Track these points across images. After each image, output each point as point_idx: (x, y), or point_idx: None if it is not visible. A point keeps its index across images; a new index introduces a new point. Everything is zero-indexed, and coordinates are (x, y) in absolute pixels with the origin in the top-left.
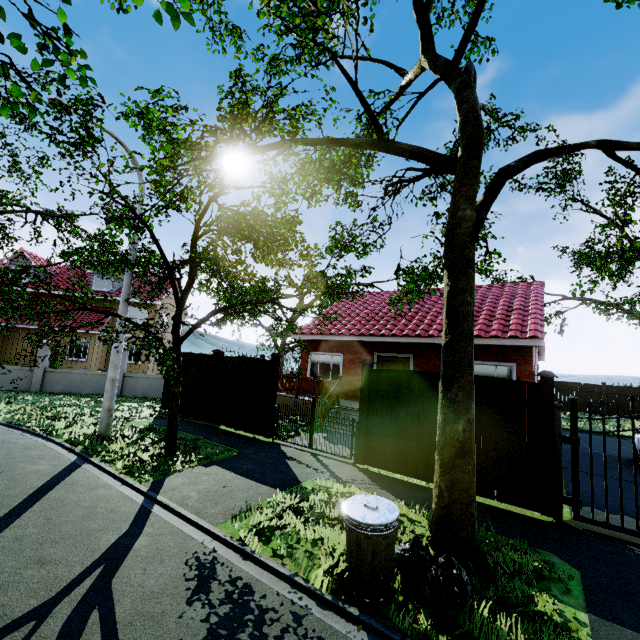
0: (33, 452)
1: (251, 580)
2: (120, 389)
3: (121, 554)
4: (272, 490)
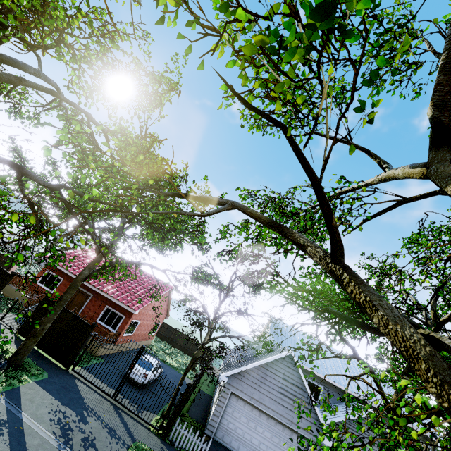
0: None
1: None
2: None
3: None
4: None
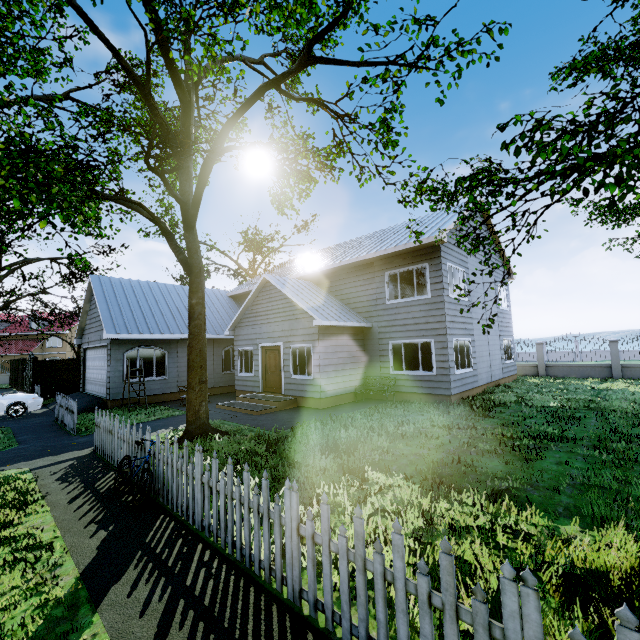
0: None
1: None
2: None
3: None
4: None
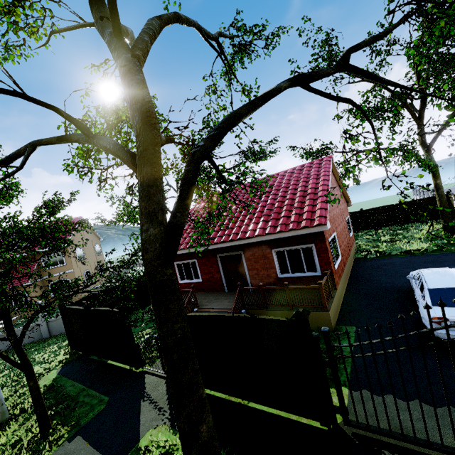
0: None
1: None
2: (48, 332)
3: None
4: None
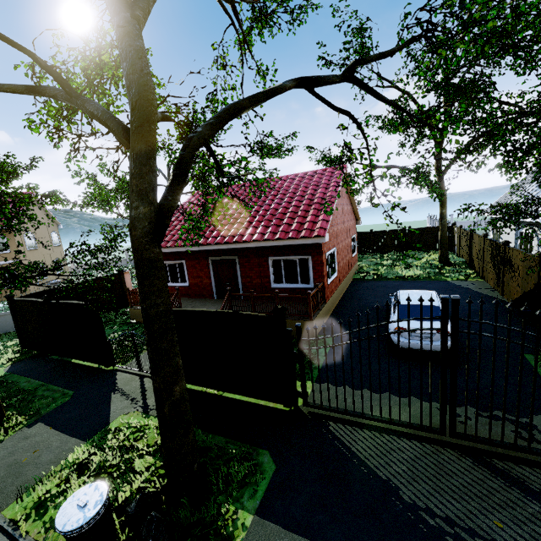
0: None
1: None
2: None
3: None
4: (78, 443)
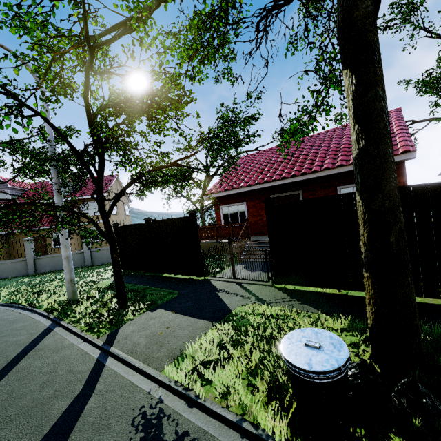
0: (17, 325)
1: (198, 434)
2: (90, 261)
3: (69, 424)
4: (208, 323)
